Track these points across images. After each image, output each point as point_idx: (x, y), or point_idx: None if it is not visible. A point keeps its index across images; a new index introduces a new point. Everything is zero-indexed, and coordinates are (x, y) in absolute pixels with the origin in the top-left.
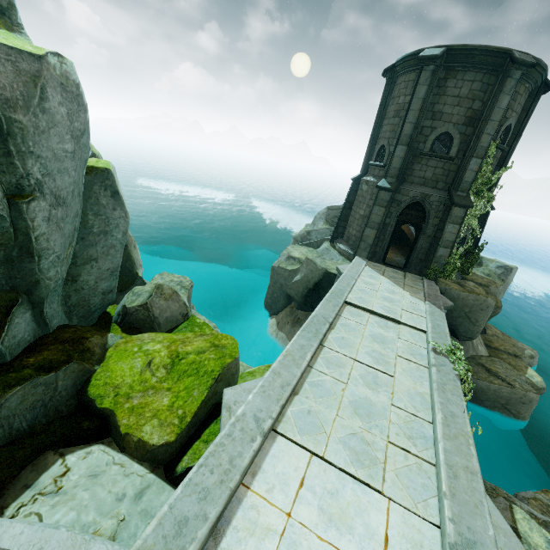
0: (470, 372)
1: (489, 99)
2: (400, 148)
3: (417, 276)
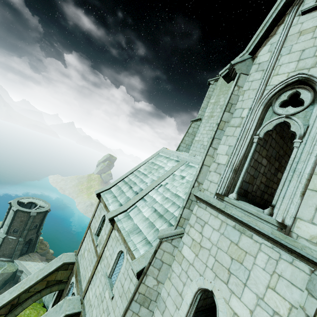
0: None
1: (44, 217)
2: (26, 231)
3: (31, 253)
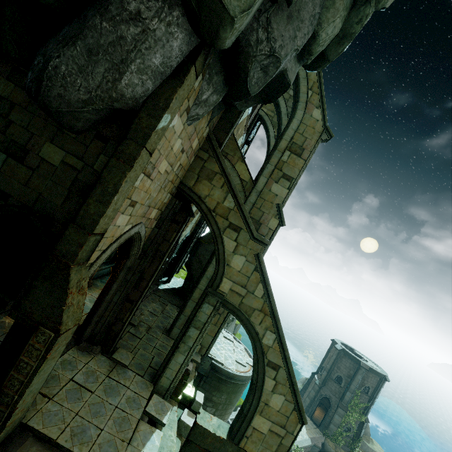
0: (295, 450)
1: (354, 372)
2: (325, 371)
3: (321, 432)
